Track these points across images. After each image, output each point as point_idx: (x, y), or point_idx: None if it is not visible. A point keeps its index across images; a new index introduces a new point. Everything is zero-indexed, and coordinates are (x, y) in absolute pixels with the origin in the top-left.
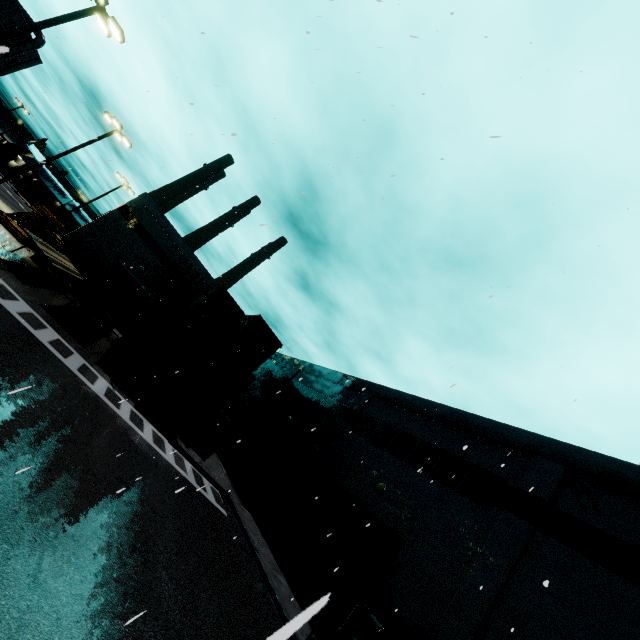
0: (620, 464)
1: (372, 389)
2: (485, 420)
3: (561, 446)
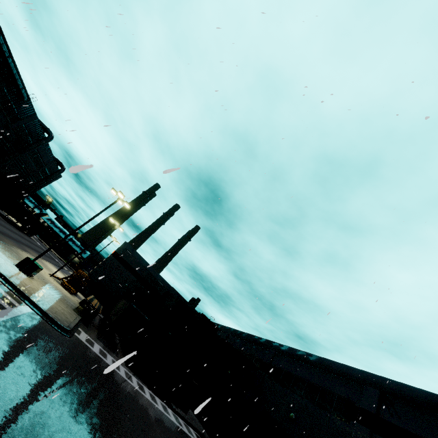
0: (403, 386)
1: (274, 346)
2: (338, 364)
3: (376, 377)
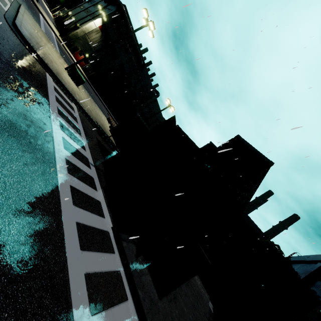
0: None
1: None
2: None
3: None
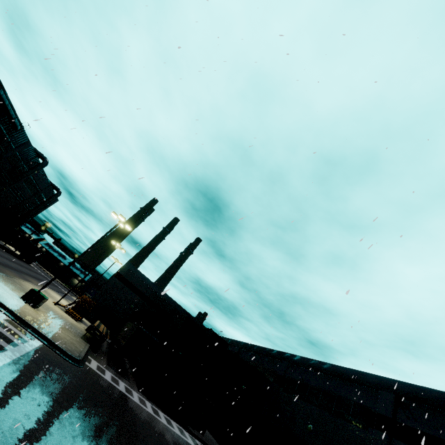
0: (416, 387)
1: (287, 357)
2: (351, 370)
3: (389, 381)
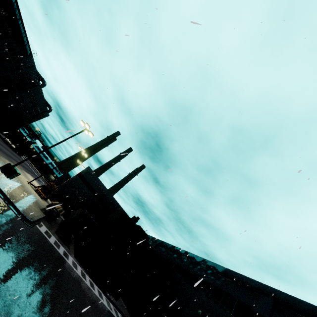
0: (293, 298)
1: (191, 257)
2: (240, 275)
3: (270, 289)
